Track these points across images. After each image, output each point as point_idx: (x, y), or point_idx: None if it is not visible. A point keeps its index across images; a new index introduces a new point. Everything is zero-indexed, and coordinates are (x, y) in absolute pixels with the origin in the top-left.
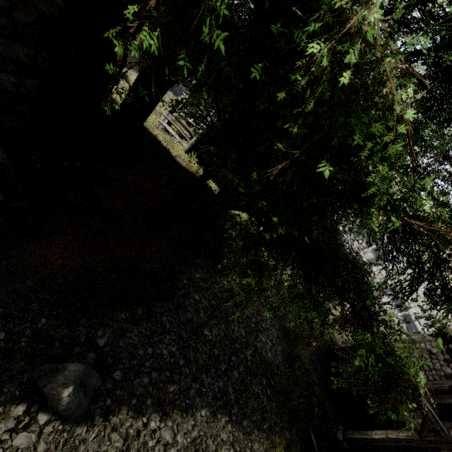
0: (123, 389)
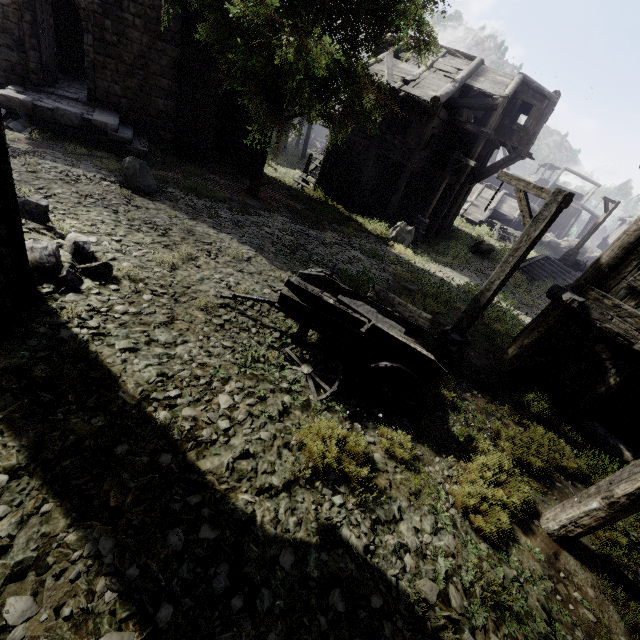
0: (171, 203)
